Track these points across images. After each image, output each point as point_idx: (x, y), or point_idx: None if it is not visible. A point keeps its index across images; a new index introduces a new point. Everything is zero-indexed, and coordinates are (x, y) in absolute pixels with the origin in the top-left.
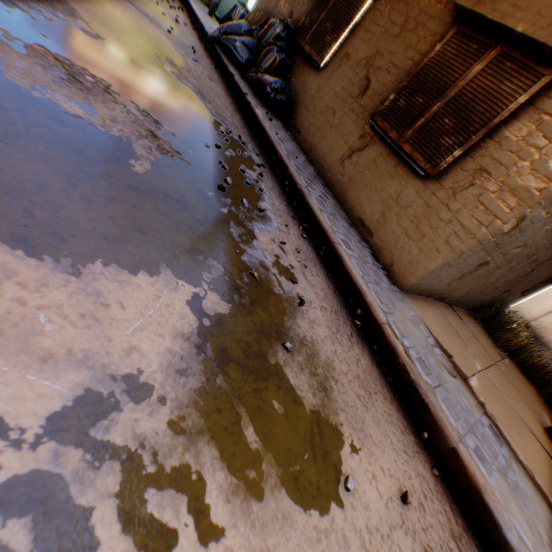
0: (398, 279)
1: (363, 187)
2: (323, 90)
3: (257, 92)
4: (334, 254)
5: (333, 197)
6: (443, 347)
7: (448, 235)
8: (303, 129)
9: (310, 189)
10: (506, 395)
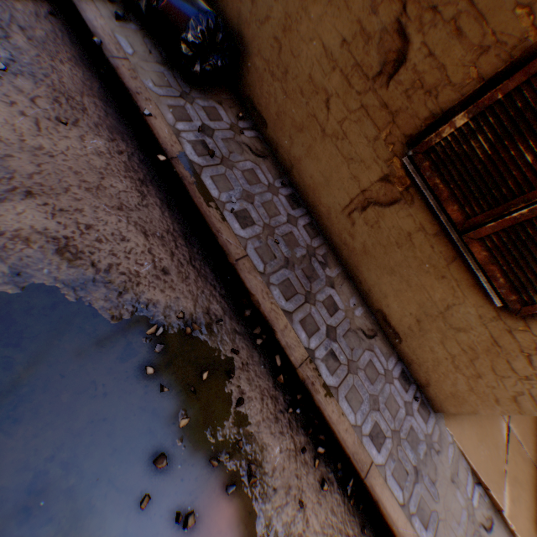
0: (433, 403)
1: (387, 271)
2: (298, 31)
3: (162, 46)
4: (366, 493)
5: (340, 278)
6: (480, 478)
7: (519, 393)
8: (269, 117)
9: (314, 339)
10: (524, 437)
